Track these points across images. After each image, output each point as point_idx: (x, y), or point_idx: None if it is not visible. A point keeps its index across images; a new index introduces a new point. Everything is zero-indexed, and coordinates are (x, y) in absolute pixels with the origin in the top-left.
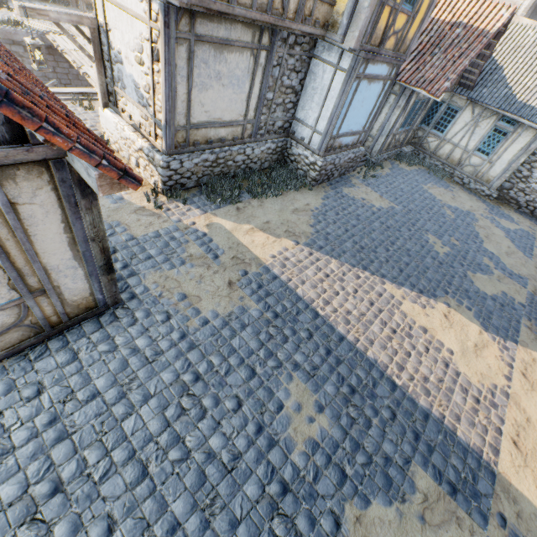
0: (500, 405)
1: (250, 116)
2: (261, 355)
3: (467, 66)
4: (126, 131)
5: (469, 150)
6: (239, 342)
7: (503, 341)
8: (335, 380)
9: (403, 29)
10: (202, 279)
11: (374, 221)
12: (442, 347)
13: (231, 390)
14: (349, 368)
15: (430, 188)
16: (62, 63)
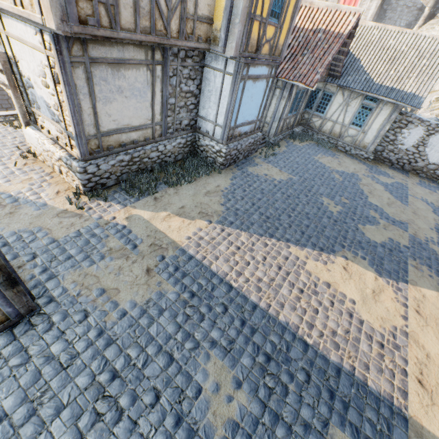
0: (402, 346)
1: (157, 119)
2: (178, 338)
3: (332, 61)
4: (46, 144)
5: (346, 125)
6: (157, 329)
7: (395, 283)
8: (250, 351)
9: (274, 38)
10: (121, 271)
11: (276, 193)
12: (345, 299)
13: (148, 383)
14: (263, 336)
15: (320, 158)
16: (2, 91)
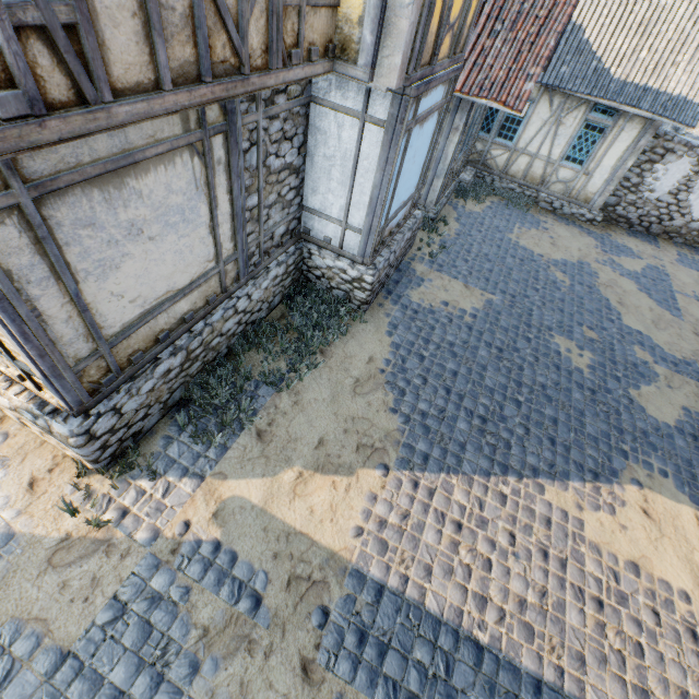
0: None
1: (226, 250)
2: None
3: None
4: None
5: (554, 161)
6: None
7: None
8: None
9: (460, 15)
10: (247, 695)
11: (478, 347)
12: (672, 594)
13: None
14: None
15: (520, 236)
16: None
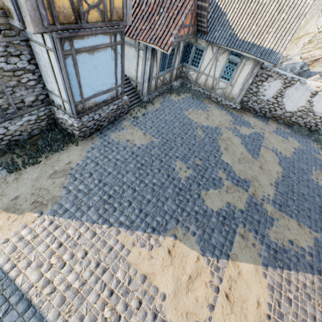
0: None
1: None
2: None
3: (198, 17)
4: None
5: (216, 78)
6: None
7: (216, 262)
8: None
9: (103, 1)
10: None
11: (130, 162)
12: (156, 294)
13: None
14: None
15: (191, 113)
16: None
